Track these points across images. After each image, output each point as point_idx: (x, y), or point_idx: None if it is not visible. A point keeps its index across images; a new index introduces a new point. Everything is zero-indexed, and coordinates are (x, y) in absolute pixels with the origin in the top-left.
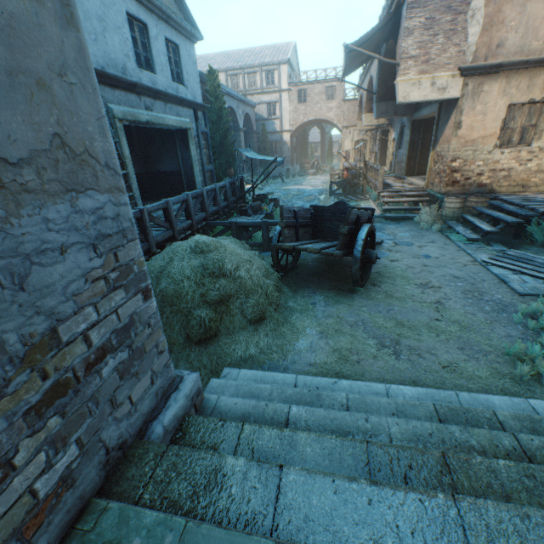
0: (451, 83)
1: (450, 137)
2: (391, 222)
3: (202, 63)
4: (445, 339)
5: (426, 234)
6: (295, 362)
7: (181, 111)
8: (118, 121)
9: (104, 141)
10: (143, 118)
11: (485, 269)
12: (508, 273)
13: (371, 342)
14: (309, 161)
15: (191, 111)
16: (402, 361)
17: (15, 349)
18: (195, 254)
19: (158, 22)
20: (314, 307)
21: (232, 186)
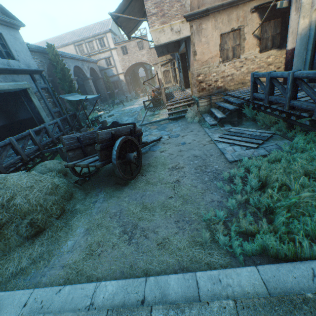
0: (183, 27)
1: (193, 61)
2: (173, 121)
3: (58, 41)
4: (169, 215)
5: (190, 126)
6: (53, 267)
7: (17, 78)
8: None
9: None
10: None
11: (216, 145)
12: (227, 146)
13: (117, 230)
14: (139, 89)
15: (28, 76)
16: (131, 245)
17: None
18: None
19: None
20: (94, 205)
21: (66, 120)
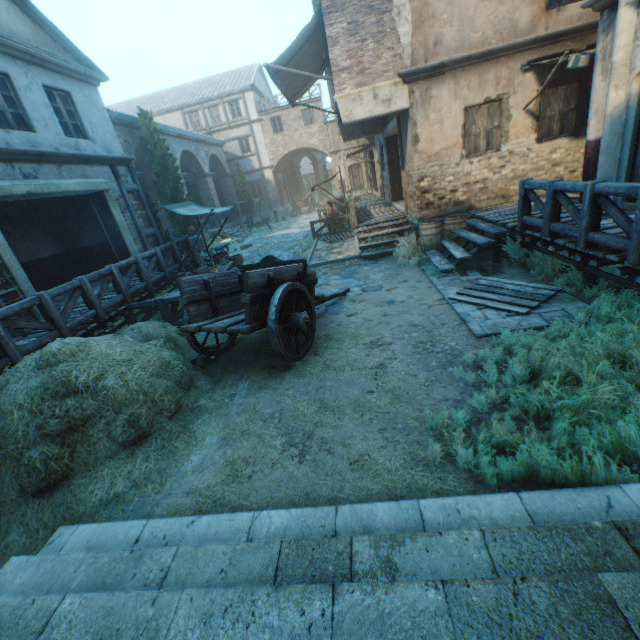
0: (396, 93)
1: (412, 153)
2: (369, 262)
3: (153, 103)
4: (369, 419)
5: (402, 271)
6: (171, 493)
7: (89, 171)
8: None
9: None
10: (20, 190)
11: (451, 307)
12: (472, 309)
13: (278, 441)
14: (301, 198)
15: (107, 168)
16: (305, 464)
17: None
18: (38, 370)
19: (28, 68)
20: (232, 400)
21: (170, 252)
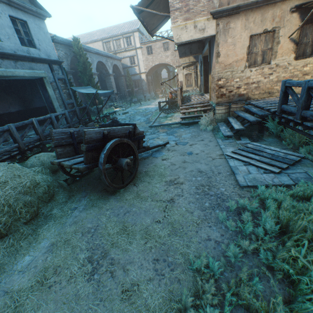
0: (208, 25)
1: (215, 63)
2: (185, 126)
3: (88, 37)
4: (150, 247)
5: (202, 133)
6: None
7: (35, 66)
8: None
9: None
10: None
11: (227, 161)
12: (240, 164)
13: (83, 255)
14: (159, 90)
15: (46, 65)
16: (91, 283)
17: None
18: None
19: None
20: (72, 212)
21: (75, 113)
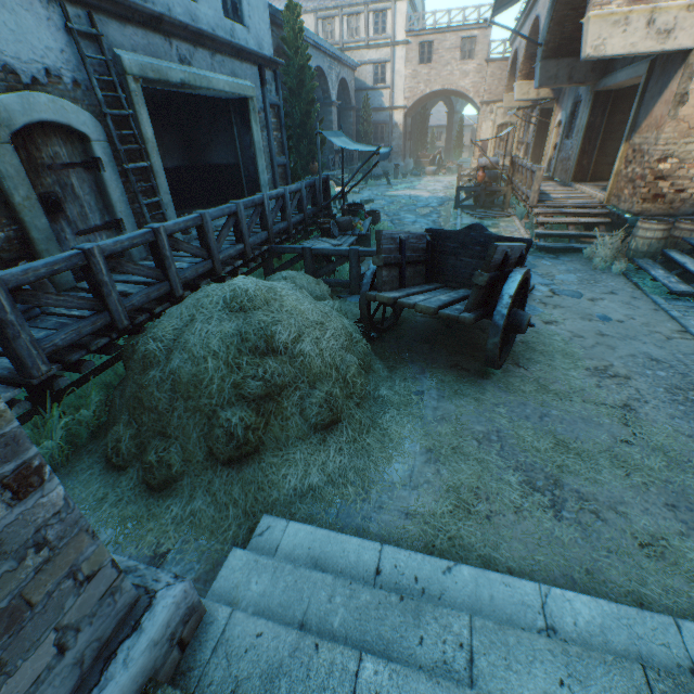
0: (683, 21)
1: (664, 119)
2: (546, 255)
3: None
4: (642, 484)
5: (601, 278)
6: (382, 507)
7: (238, 69)
8: (132, 80)
9: None
10: (174, 77)
11: None
12: None
13: (511, 477)
14: (428, 155)
15: (255, 69)
16: (566, 524)
17: None
18: (229, 312)
19: None
20: (421, 399)
21: (311, 190)
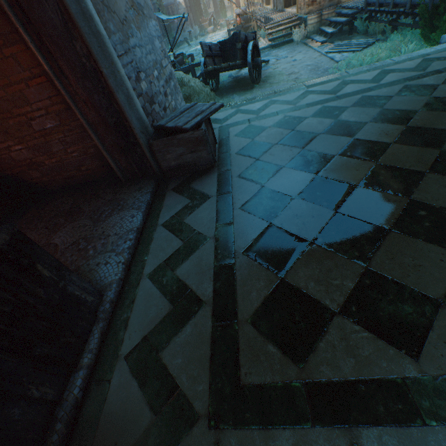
0: None
1: None
2: (275, 49)
3: None
4: None
5: (297, 49)
6: None
7: None
8: None
9: (148, 0)
10: None
11: (326, 57)
12: (336, 54)
13: None
14: (206, 19)
15: None
16: None
17: (159, 63)
18: None
19: None
20: (234, 100)
21: None
